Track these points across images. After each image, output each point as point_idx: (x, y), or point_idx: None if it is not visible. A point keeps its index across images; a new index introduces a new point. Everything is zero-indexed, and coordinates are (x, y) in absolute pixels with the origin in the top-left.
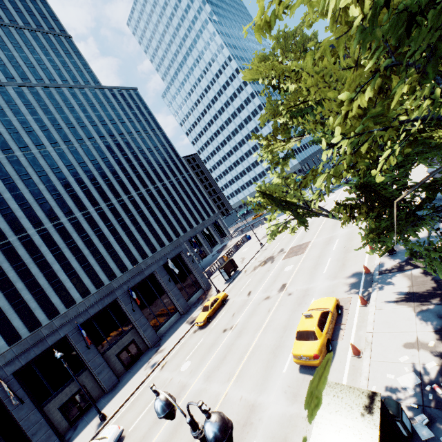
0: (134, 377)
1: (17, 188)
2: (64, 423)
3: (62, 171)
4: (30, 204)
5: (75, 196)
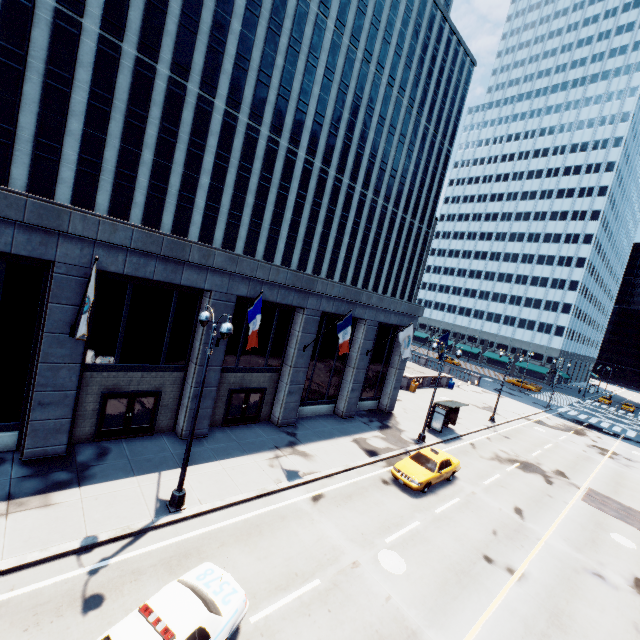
0: (244, 459)
1: (255, 29)
2: (90, 424)
3: (317, 69)
4: (250, 67)
5: (302, 117)
